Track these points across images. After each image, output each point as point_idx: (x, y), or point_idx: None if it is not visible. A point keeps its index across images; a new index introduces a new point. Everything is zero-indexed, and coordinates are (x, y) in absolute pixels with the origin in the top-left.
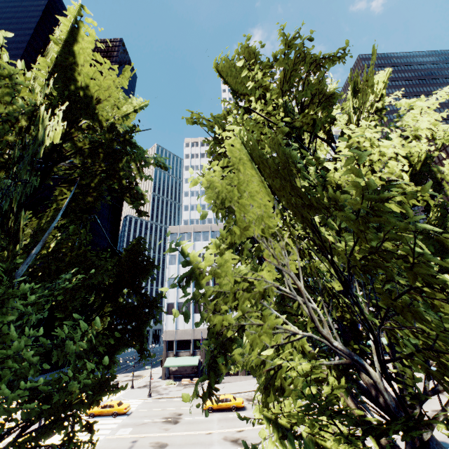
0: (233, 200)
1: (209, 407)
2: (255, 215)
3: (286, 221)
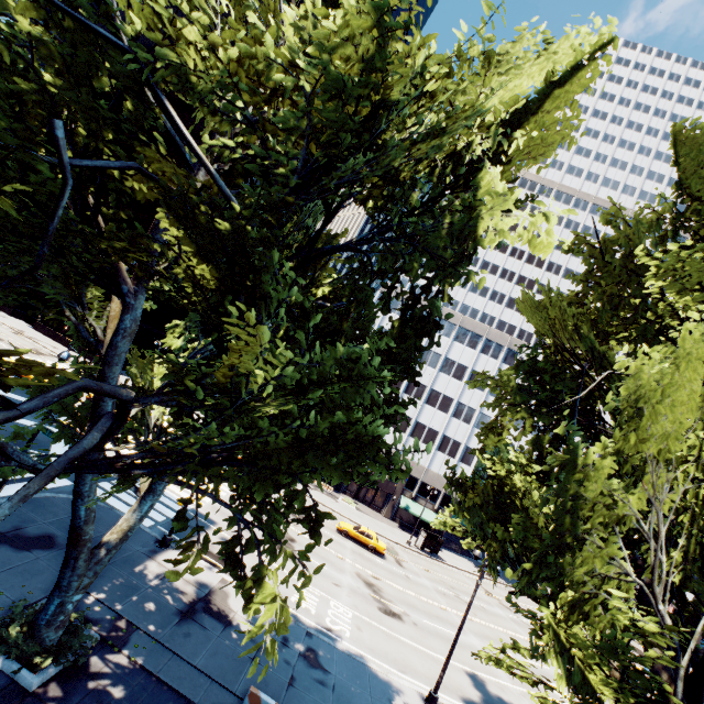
0: (656, 397)
1: (345, 530)
2: (669, 426)
3: (698, 448)
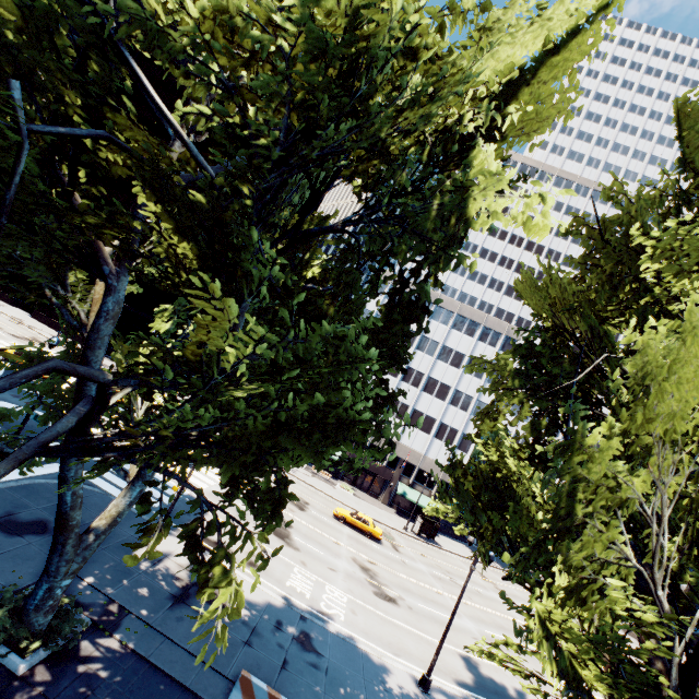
0: (654, 379)
1: (342, 516)
2: (667, 409)
3: (697, 432)
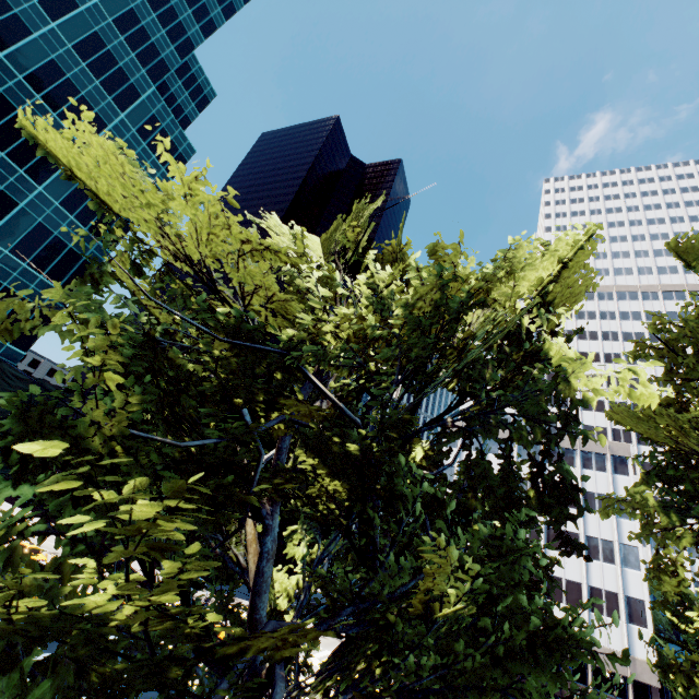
0: None
1: None
2: None
3: None
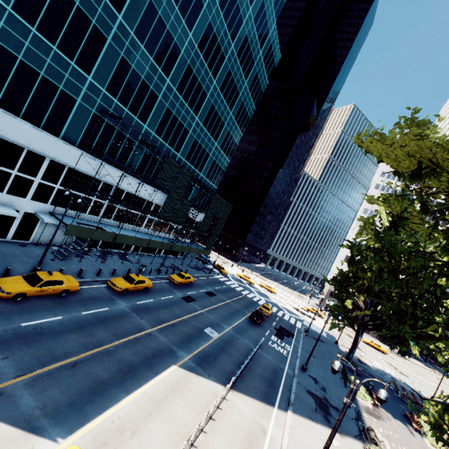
0: None
1: (367, 342)
2: None
3: None
